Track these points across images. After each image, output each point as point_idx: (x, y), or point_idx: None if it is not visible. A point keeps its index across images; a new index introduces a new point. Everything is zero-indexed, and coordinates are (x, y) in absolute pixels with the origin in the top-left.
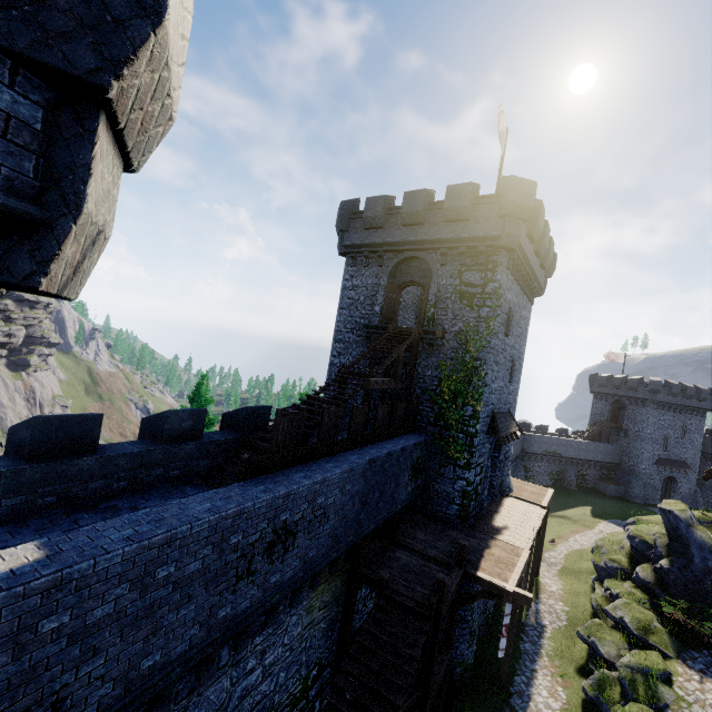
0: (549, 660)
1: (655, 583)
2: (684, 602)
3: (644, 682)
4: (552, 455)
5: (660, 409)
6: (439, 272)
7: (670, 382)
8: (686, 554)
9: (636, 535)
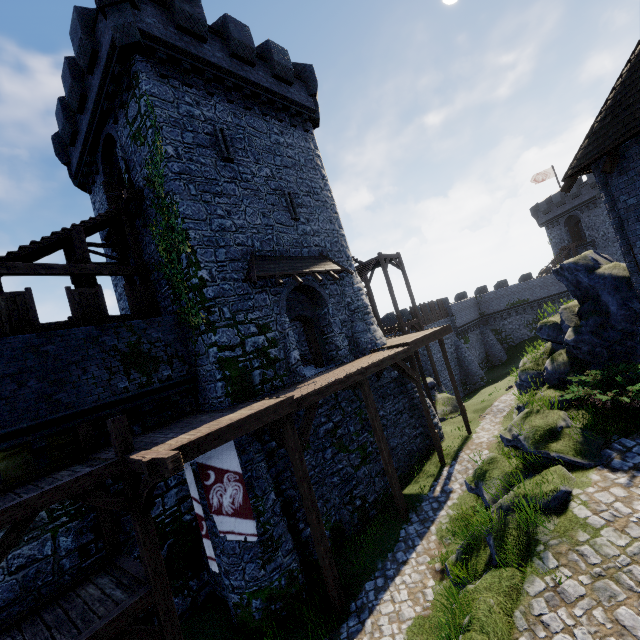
0: (436, 538)
1: (571, 369)
2: (597, 372)
3: (519, 525)
4: (518, 305)
5: None
6: (118, 133)
7: None
8: (600, 309)
9: (544, 323)
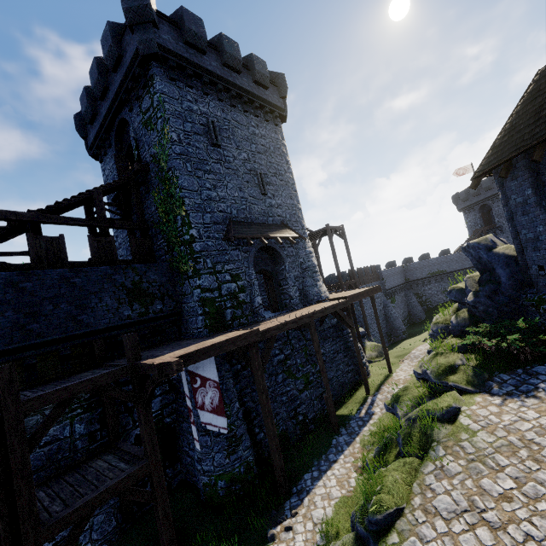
0: (360, 446)
1: (470, 323)
2: (487, 325)
3: (421, 429)
4: (437, 275)
5: None
6: (132, 118)
7: None
8: (494, 279)
9: (453, 288)
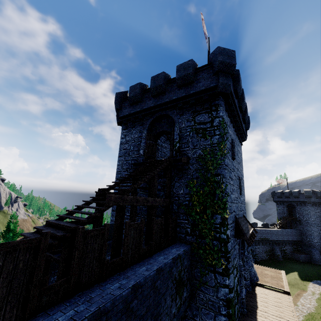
0: None
1: None
2: None
3: None
4: (264, 240)
5: (314, 206)
6: (179, 119)
7: (315, 190)
8: None
9: None
